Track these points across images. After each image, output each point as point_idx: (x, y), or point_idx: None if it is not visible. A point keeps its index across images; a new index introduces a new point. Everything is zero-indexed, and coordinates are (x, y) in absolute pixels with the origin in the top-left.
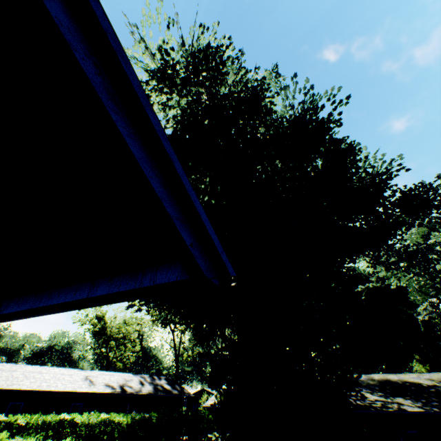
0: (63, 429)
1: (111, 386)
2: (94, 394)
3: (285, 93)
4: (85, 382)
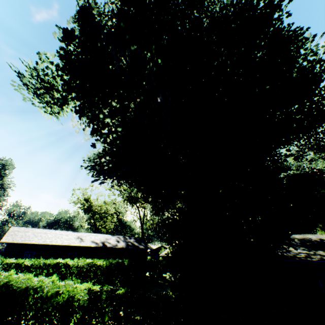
0: (60, 269)
1: (96, 242)
2: (83, 247)
3: None
4: (77, 240)
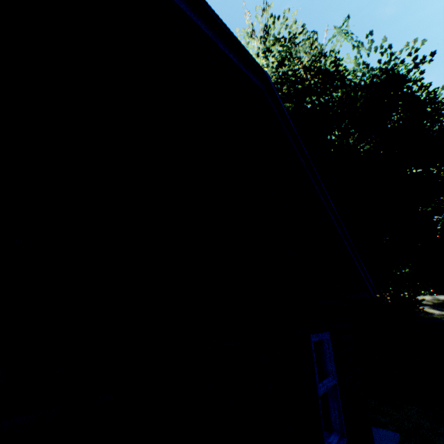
0: None
1: None
2: None
3: (358, 51)
4: None
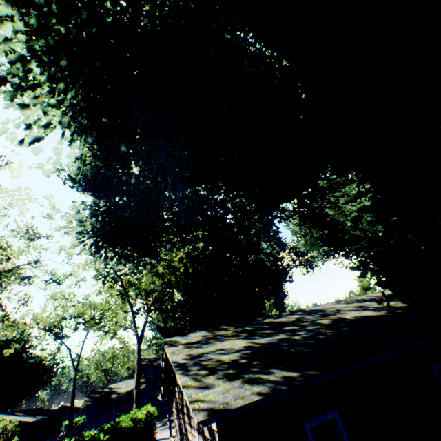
0: None
1: None
2: None
3: None
4: None
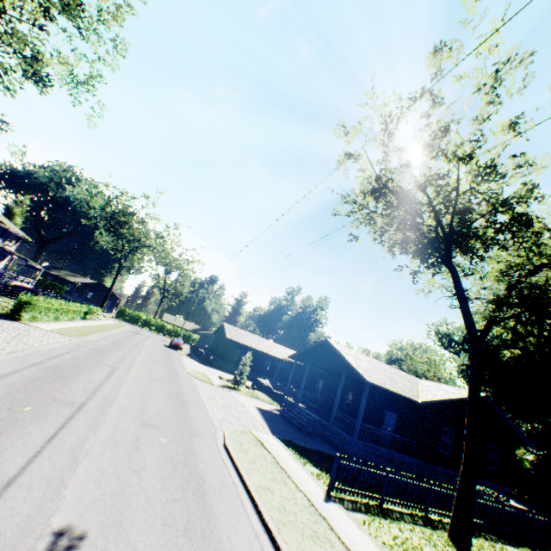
0: None
1: None
2: None
3: None
4: None
